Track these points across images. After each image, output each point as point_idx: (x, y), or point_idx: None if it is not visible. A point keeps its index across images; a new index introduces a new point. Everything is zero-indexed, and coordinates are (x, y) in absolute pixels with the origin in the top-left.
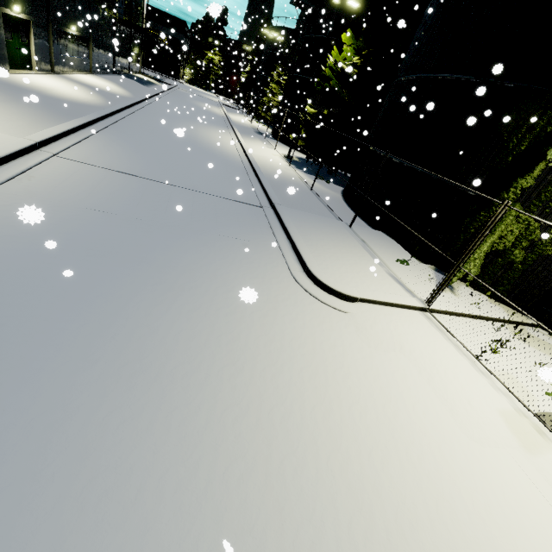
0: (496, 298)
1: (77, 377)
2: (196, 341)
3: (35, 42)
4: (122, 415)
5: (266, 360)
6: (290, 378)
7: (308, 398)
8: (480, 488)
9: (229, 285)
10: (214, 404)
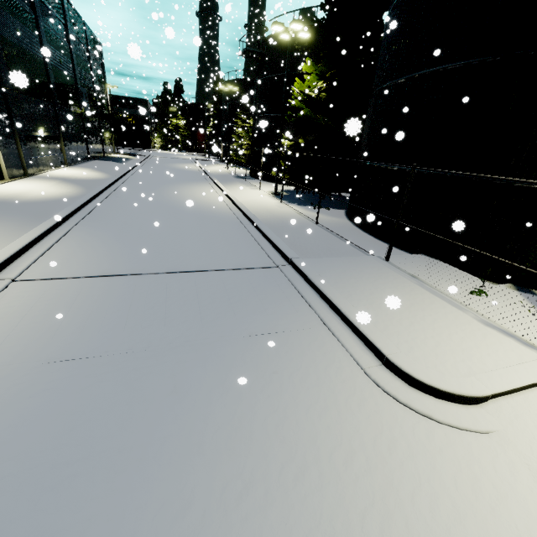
0: None
1: None
2: None
3: (3, 153)
4: None
5: None
6: None
7: None
8: None
9: (297, 454)
10: None
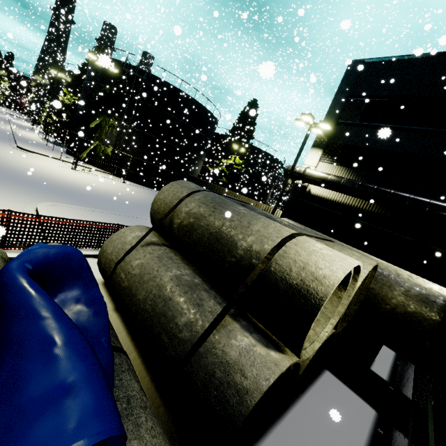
0: (101, 169)
1: None
2: None
3: None
4: None
5: None
6: None
7: (2, 149)
8: (38, 162)
9: None
10: None
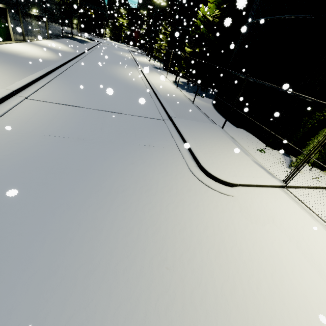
0: None
1: (43, 285)
2: (130, 236)
3: (11, 22)
4: (80, 318)
5: (182, 247)
6: (201, 260)
7: (217, 277)
8: None
9: (149, 185)
10: (149, 295)
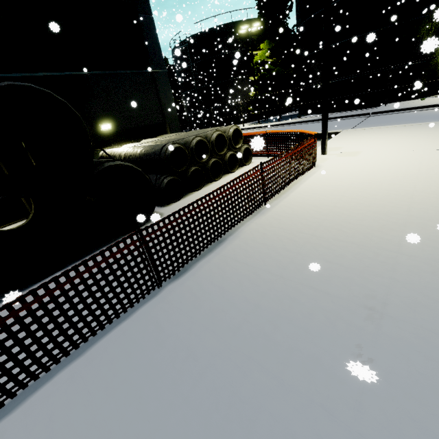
0: None
1: None
2: None
3: None
4: None
5: None
6: None
7: None
8: None
9: None
10: None
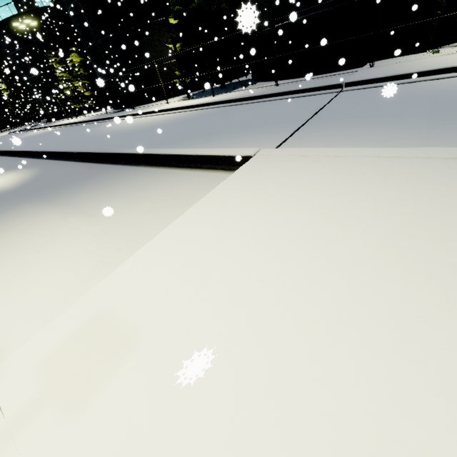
0: None
1: None
2: None
3: None
4: None
5: None
6: None
7: None
8: None
9: None
10: None
